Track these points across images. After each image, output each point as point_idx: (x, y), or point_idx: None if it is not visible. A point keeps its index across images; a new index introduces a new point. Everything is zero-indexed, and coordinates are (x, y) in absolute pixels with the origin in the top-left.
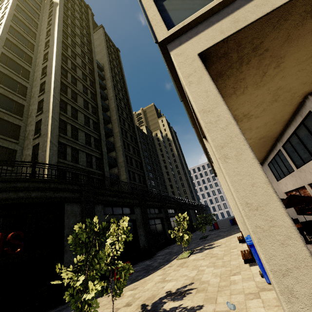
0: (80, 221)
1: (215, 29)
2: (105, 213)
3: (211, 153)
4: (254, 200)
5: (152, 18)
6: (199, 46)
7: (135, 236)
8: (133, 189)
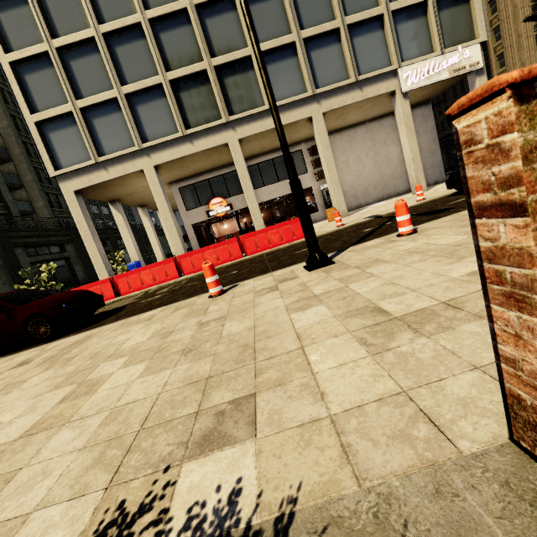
0: (4, 265)
1: (81, 180)
2: (27, 255)
3: (114, 215)
4: (94, 254)
5: (42, 154)
6: (74, 186)
7: (72, 272)
8: (59, 225)
